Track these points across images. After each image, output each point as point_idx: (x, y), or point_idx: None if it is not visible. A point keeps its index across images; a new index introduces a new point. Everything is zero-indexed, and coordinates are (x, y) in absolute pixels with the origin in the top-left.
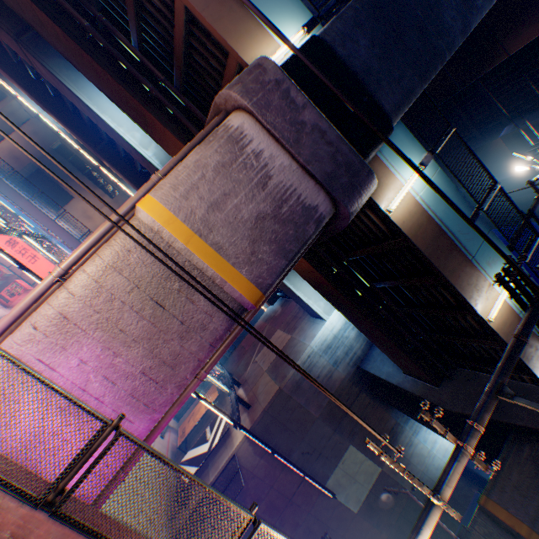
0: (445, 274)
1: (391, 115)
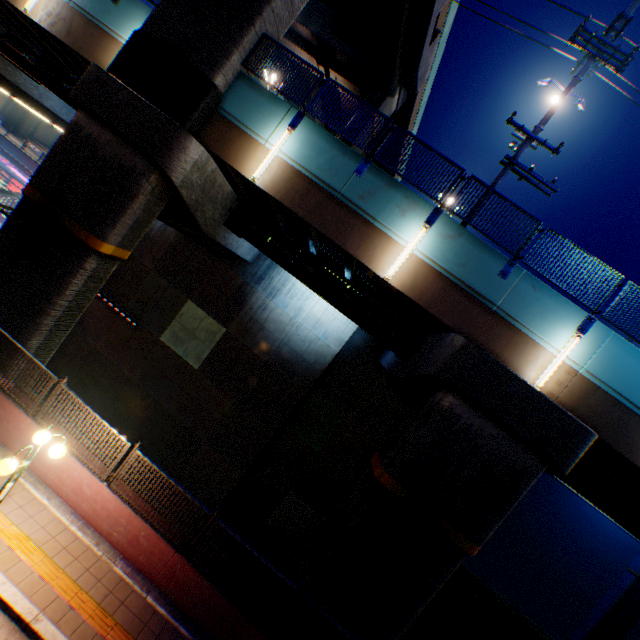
0: None
1: None
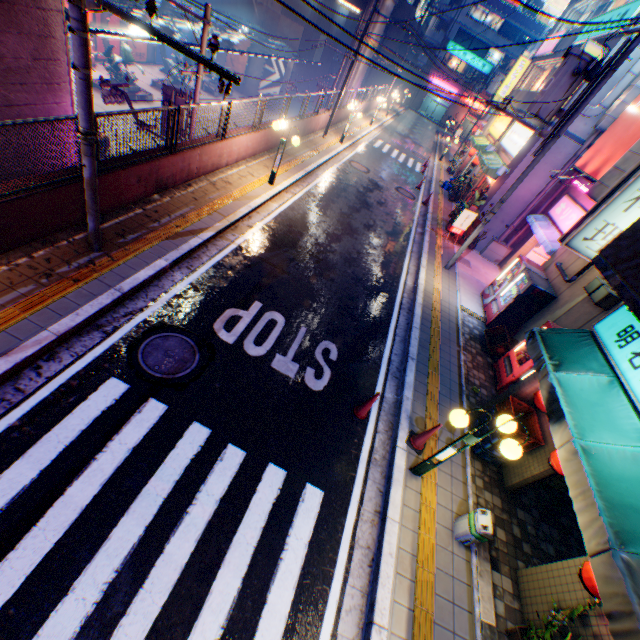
0: None
1: None
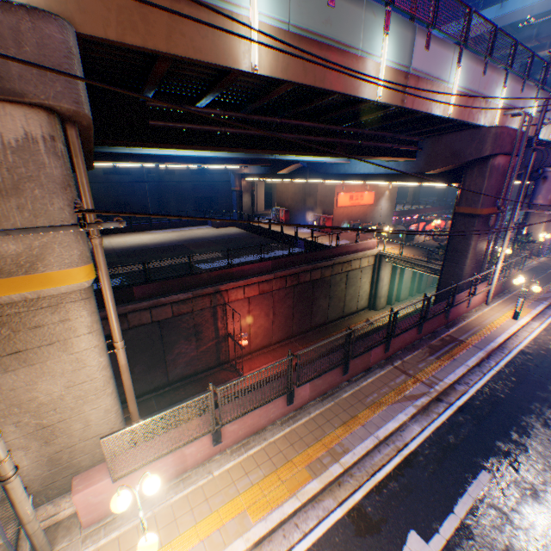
0: None
1: None
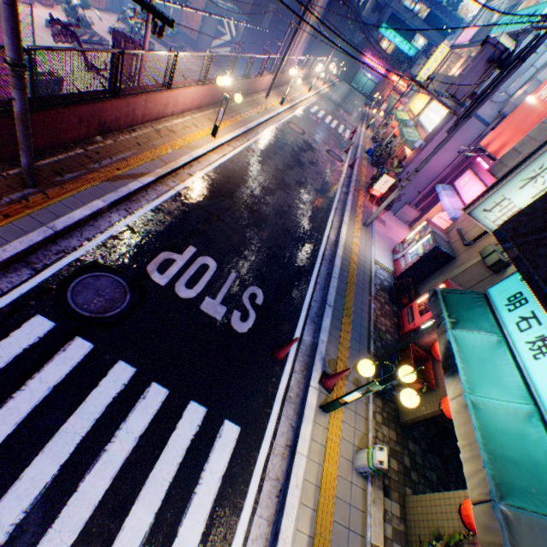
0: None
1: None
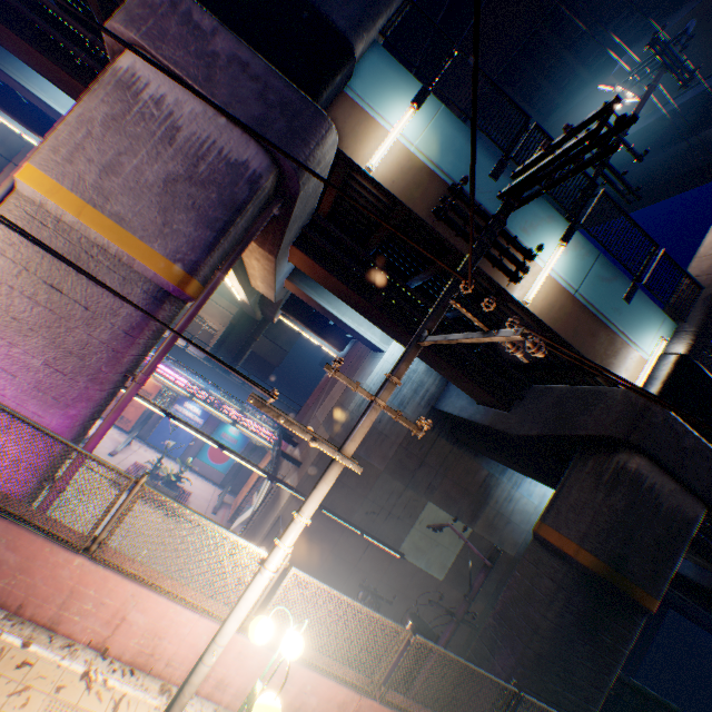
0: (460, 246)
1: (348, 35)
